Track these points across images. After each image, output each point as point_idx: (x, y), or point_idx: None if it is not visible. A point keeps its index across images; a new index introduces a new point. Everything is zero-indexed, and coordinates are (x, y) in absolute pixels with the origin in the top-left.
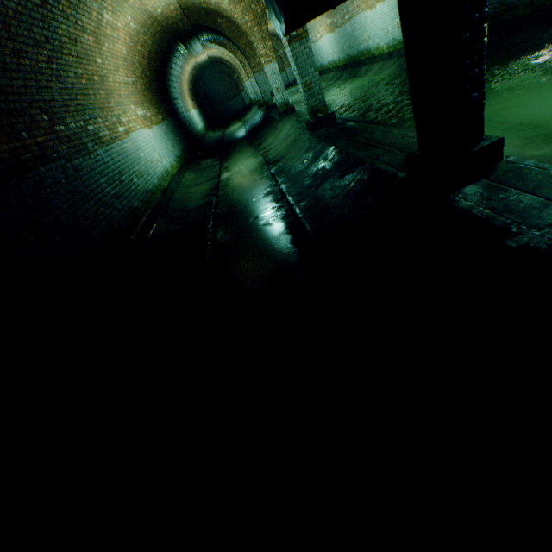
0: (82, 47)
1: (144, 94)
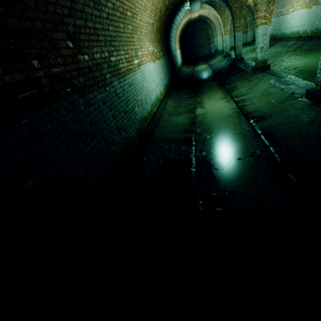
0: None
1: (156, 34)
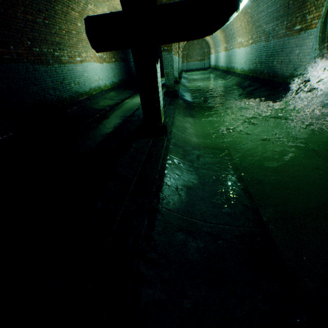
0: (69, 17)
1: None
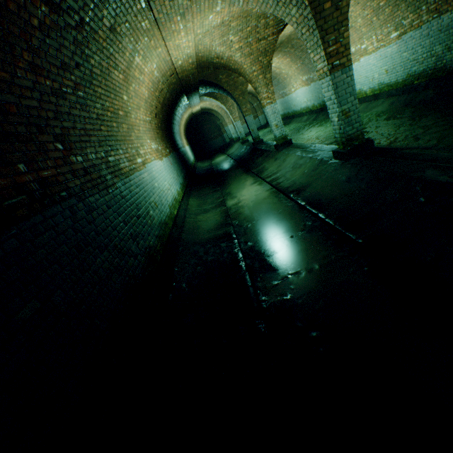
0: (112, 82)
1: (157, 131)
